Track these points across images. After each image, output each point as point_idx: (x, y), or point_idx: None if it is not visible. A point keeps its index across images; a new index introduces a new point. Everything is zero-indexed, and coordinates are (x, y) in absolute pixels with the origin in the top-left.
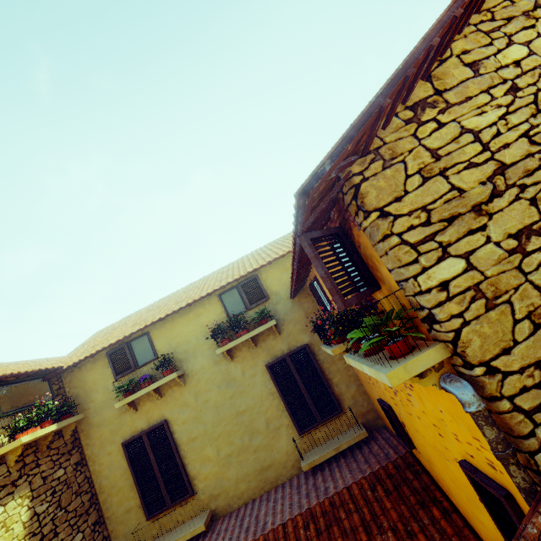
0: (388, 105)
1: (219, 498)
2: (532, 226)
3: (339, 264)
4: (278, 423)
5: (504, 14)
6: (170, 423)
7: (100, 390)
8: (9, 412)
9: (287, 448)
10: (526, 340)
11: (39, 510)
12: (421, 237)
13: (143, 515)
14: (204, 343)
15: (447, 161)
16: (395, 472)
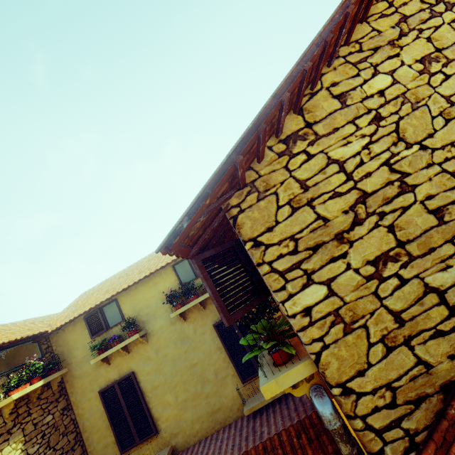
0: (241, 160)
1: (178, 436)
2: (389, 252)
3: (230, 278)
4: (225, 373)
5: (371, 45)
6: (136, 374)
7: (80, 348)
8: (4, 372)
9: (233, 394)
10: (379, 362)
11: (31, 452)
12: (289, 265)
13: (118, 449)
14: (162, 307)
15: (314, 191)
16: (317, 422)
